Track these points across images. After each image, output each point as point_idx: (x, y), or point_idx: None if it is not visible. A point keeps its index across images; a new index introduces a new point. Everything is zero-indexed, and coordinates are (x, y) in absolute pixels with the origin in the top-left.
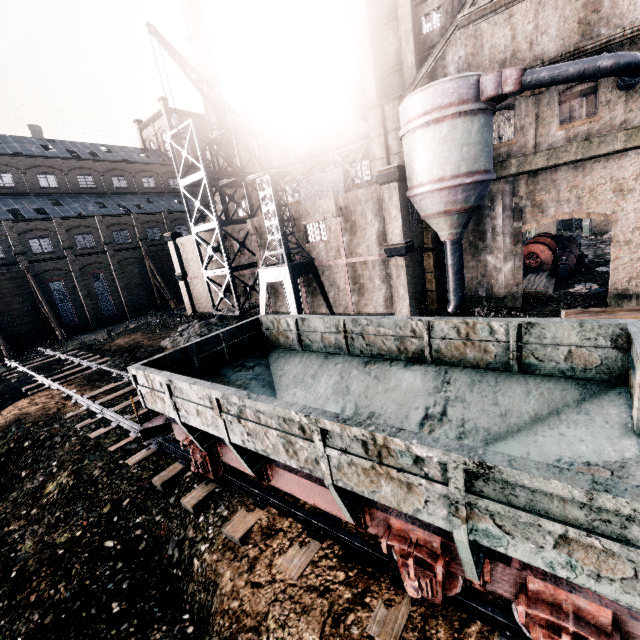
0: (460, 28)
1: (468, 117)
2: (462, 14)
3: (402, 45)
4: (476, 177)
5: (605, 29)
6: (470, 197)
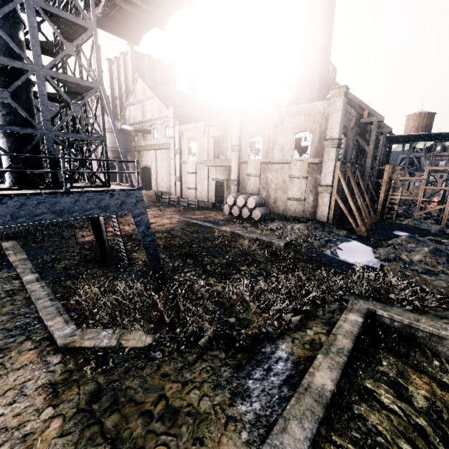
0: (127, 106)
1: (111, 133)
2: (127, 103)
3: (124, 104)
4: (113, 149)
5: (145, 118)
6: (114, 154)
